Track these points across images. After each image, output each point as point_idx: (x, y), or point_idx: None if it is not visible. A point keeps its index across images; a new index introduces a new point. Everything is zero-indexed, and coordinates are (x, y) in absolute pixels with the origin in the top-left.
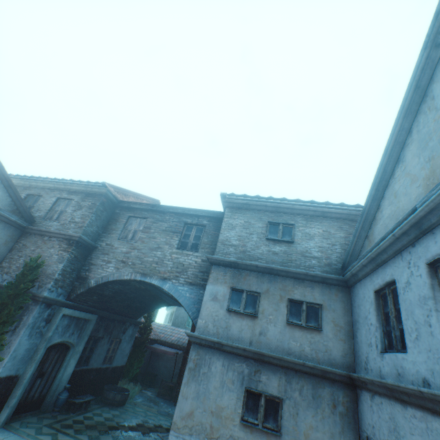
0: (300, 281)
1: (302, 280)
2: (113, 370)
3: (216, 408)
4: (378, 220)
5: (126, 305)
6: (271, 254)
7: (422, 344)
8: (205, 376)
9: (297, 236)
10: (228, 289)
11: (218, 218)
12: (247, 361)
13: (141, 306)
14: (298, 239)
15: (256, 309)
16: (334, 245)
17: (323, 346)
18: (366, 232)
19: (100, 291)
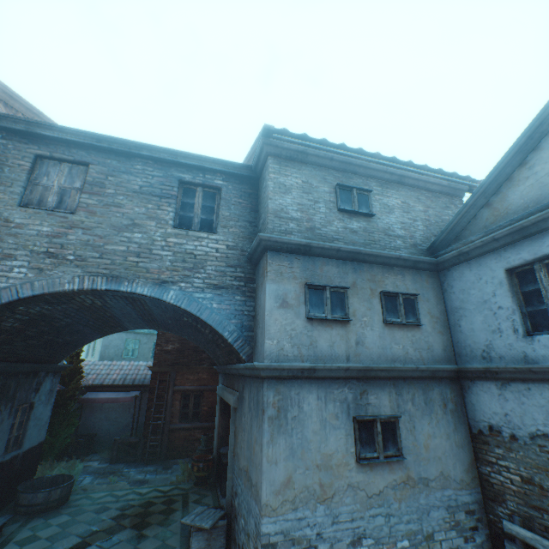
0: (389, 268)
1: (392, 266)
2: (26, 457)
3: (322, 459)
4: (521, 180)
5: (44, 343)
6: (348, 232)
7: None
8: (296, 421)
9: (375, 207)
10: (301, 288)
11: (240, 176)
12: (348, 383)
13: (71, 339)
14: (376, 212)
15: (347, 312)
16: (415, 220)
17: (425, 344)
18: (487, 198)
19: None
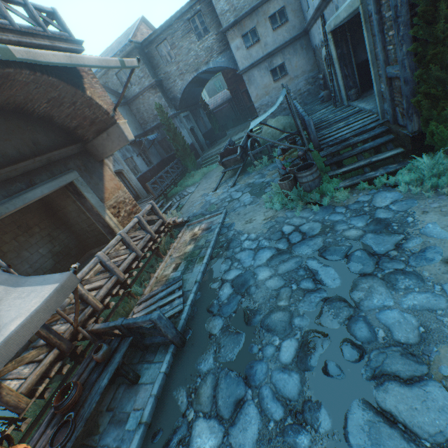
0: (270, 2)
1: None
2: (210, 131)
3: (264, 86)
4: None
5: (193, 99)
6: None
7: (309, 3)
8: (254, 81)
9: None
10: (241, 39)
11: None
12: (265, 62)
13: (197, 94)
14: None
15: (258, 37)
16: None
17: (291, 28)
18: None
19: (183, 98)
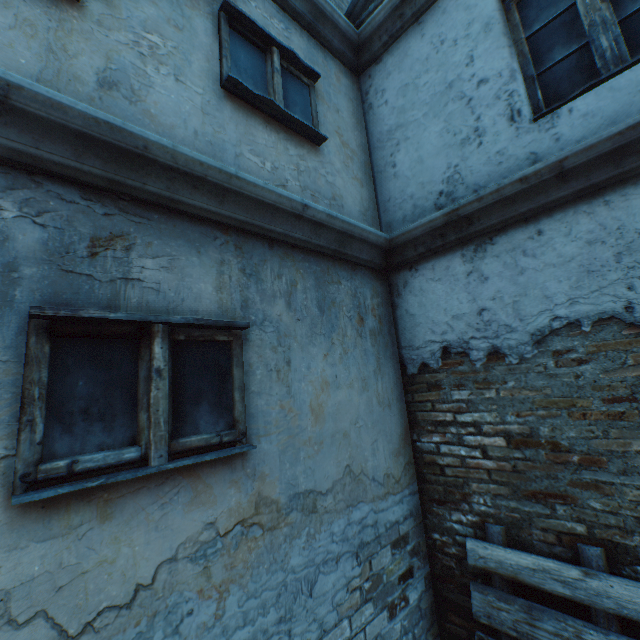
0: None
1: None
2: None
3: None
4: None
5: None
6: None
7: None
8: None
9: None
10: None
11: None
12: (28, 188)
13: None
14: None
15: None
16: None
17: (327, 187)
18: None
19: None
